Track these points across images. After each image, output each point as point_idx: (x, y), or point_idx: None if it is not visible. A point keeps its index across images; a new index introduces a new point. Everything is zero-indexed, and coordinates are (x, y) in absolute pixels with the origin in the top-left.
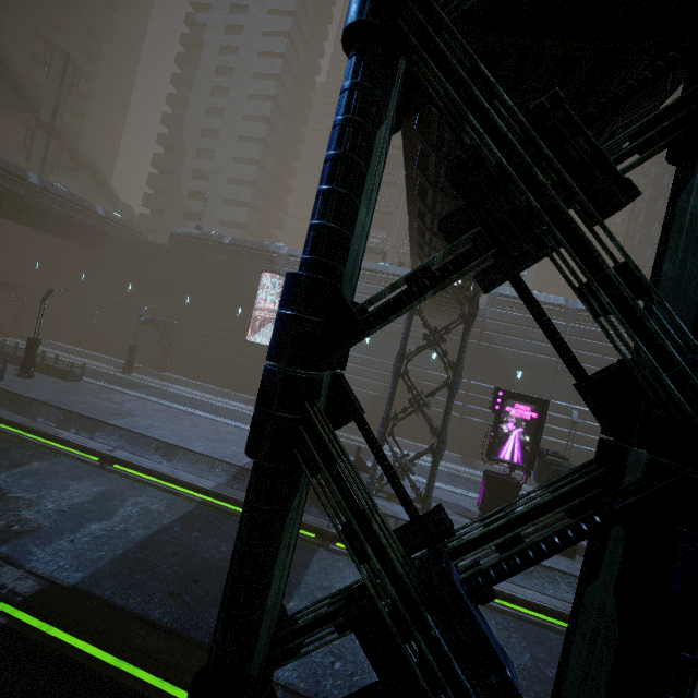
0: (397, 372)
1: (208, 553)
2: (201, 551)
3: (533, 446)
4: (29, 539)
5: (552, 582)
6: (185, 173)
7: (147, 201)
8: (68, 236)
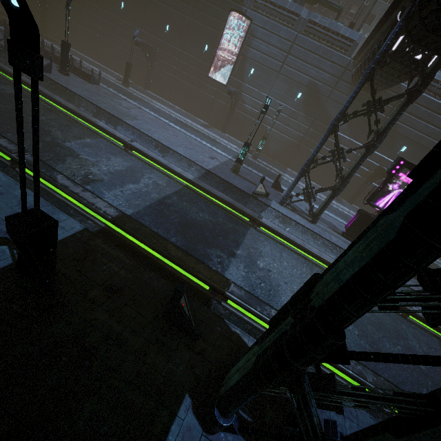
0: (333, 129)
1: (193, 215)
2: (189, 213)
3: None
4: (100, 185)
5: None
6: None
7: None
8: None
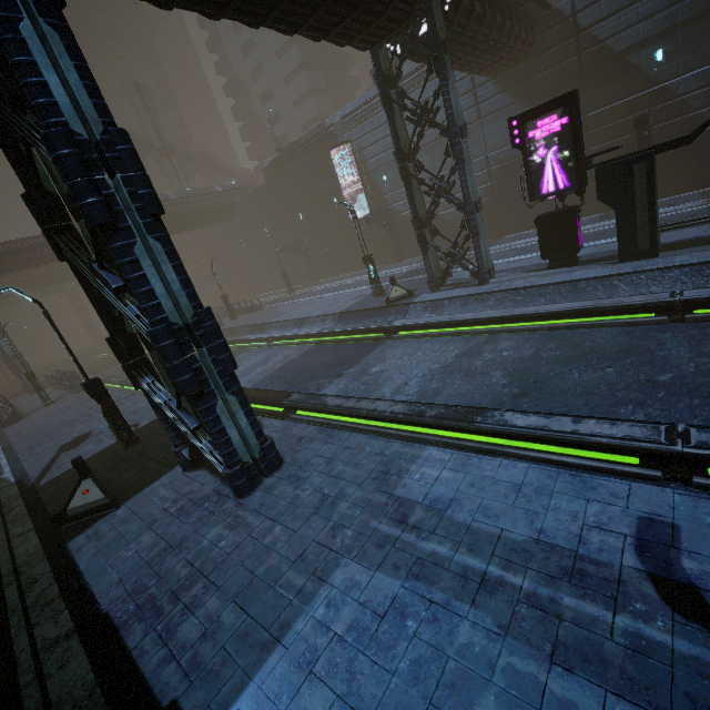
0: (402, 173)
1: (312, 363)
2: (308, 363)
3: (576, 158)
4: None
5: (608, 290)
6: (257, 106)
7: (251, 154)
8: (214, 221)
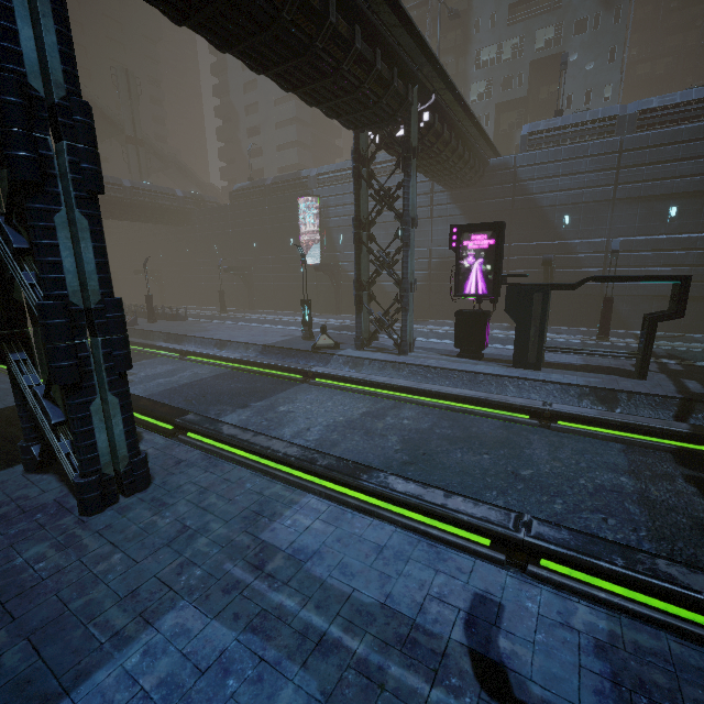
0: (355, 238)
1: (221, 387)
2: (217, 386)
3: (495, 273)
4: None
5: (500, 387)
6: (242, 136)
7: (223, 174)
8: (164, 221)
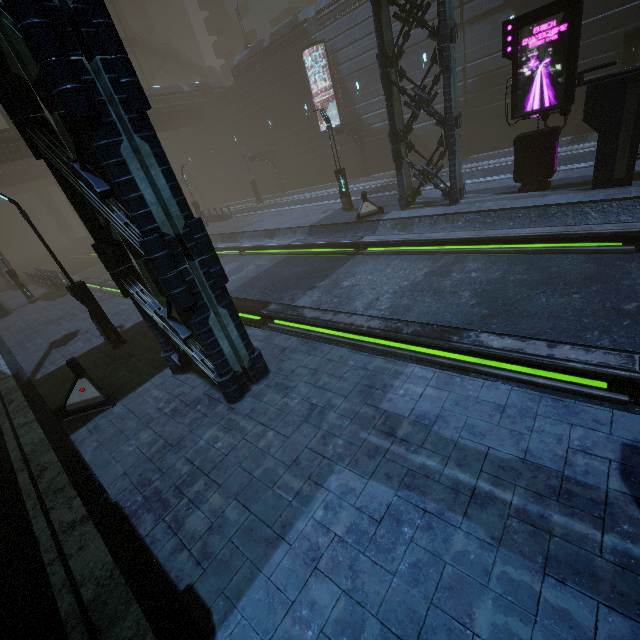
0: (383, 80)
1: (284, 274)
2: (280, 274)
3: (568, 73)
4: None
5: (578, 216)
6: None
7: (217, 51)
8: (182, 123)
